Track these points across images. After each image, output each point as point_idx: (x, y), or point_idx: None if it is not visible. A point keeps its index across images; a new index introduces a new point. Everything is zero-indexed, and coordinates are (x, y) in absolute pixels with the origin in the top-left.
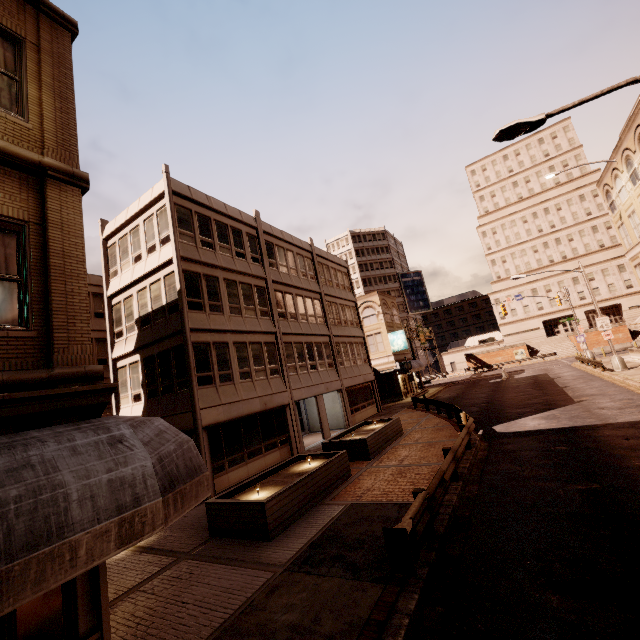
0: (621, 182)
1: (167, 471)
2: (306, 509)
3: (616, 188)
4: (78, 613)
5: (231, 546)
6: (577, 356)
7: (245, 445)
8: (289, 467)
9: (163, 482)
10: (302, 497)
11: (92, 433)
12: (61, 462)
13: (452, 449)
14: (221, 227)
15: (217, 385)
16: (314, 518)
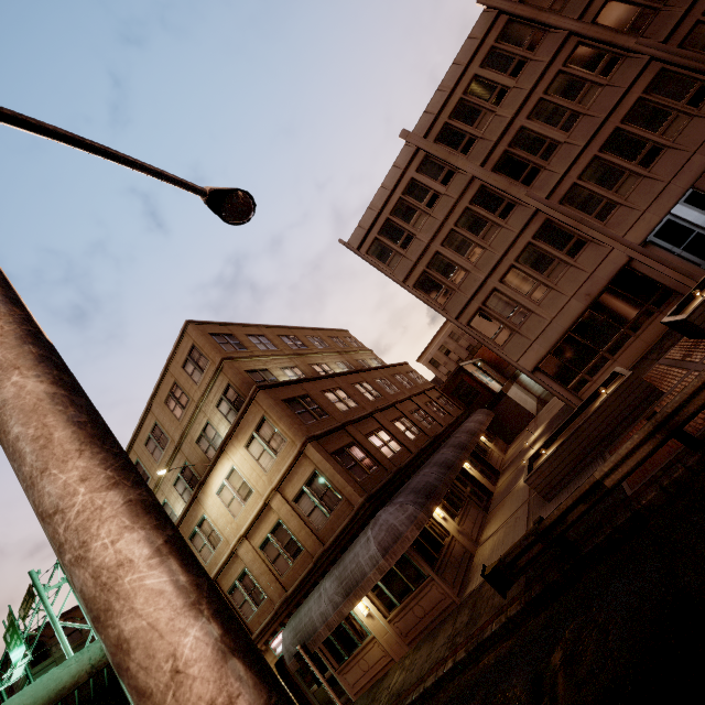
0: None
1: (383, 547)
2: (583, 465)
3: None
4: (421, 570)
5: (541, 497)
6: None
7: (597, 347)
8: (601, 394)
9: (382, 552)
10: (570, 459)
11: (364, 537)
12: (360, 552)
13: (656, 416)
14: (399, 209)
15: (517, 330)
16: (579, 481)
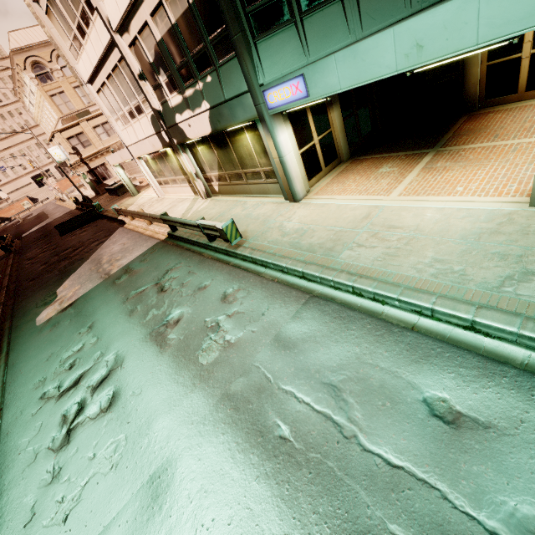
0: (27, 102)
1: None
2: None
3: (27, 103)
4: None
5: None
6: (55, 198)
7: None
8: None
9: None
10: None
11: None
12: None
13: (7, 239)
14: None
15: None
16: None
